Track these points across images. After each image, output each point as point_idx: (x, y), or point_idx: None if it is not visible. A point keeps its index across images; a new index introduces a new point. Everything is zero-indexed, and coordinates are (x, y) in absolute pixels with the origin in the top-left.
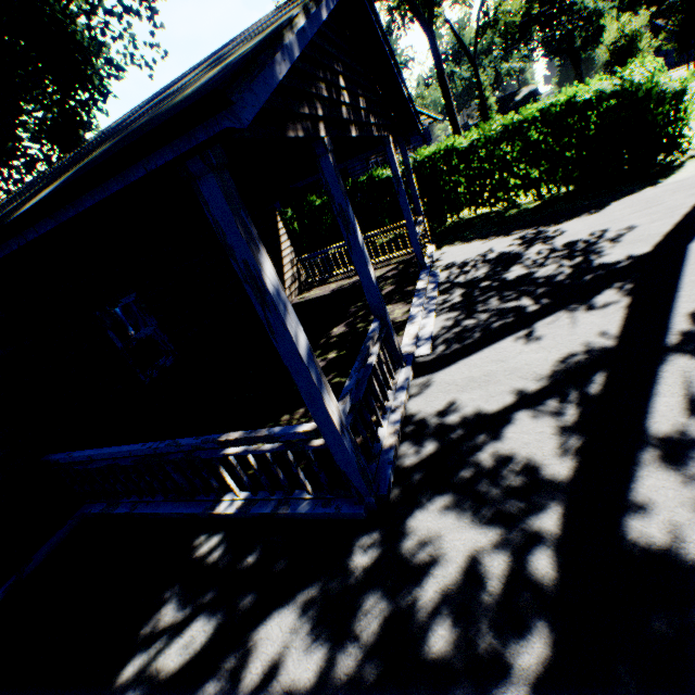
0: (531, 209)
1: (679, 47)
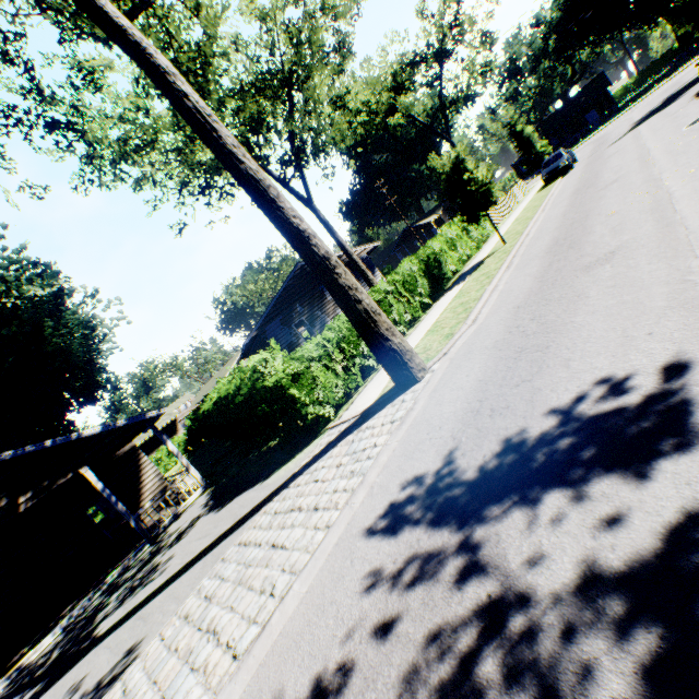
0: (267, 450)
1: (696, 25)
